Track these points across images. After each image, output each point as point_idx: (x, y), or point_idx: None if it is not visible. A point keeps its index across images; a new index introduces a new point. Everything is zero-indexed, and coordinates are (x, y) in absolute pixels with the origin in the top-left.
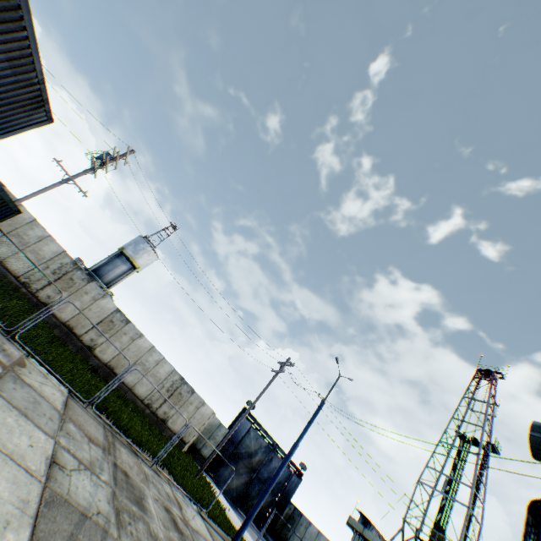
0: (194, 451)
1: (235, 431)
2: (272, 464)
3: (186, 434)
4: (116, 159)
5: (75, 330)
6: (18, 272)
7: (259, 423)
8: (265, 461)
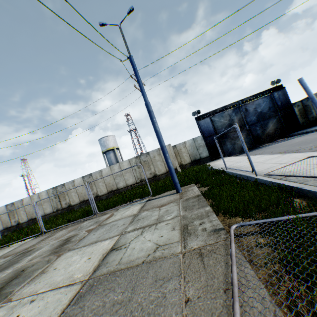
0: (199, 161)
1: (205, 131)
2: (250, 110)
3: None
4: None
5: (85, 199)
6: (51, 211)
7: (213, 110)
8: (243, 116)
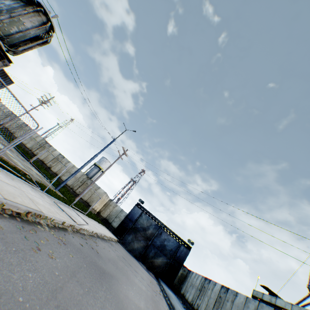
0: (108, 224)
1: (131, 214)
2: (162, 237)
3: (90, 201)
4: (48, 100)
5: (45, 162)
6: (29, 147)
7: (148, 211)
8: (156, 234)
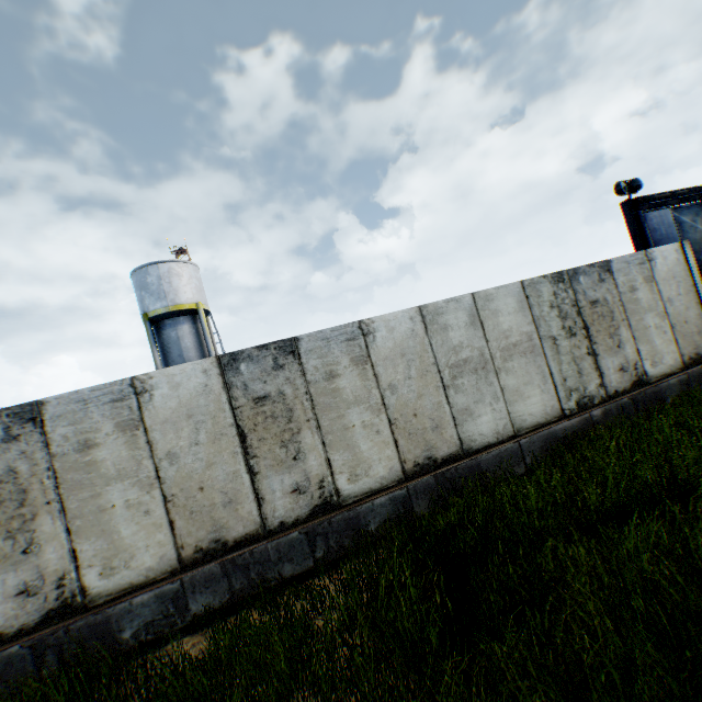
0: None
1: None
2: None
3: (693, 343)
4: None
5: (231, 537)
6: None
7: (670, 192)
8: None
